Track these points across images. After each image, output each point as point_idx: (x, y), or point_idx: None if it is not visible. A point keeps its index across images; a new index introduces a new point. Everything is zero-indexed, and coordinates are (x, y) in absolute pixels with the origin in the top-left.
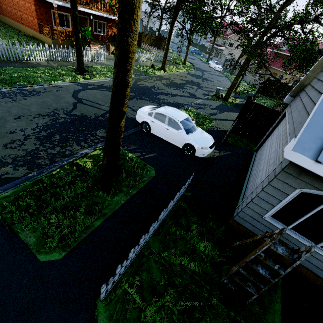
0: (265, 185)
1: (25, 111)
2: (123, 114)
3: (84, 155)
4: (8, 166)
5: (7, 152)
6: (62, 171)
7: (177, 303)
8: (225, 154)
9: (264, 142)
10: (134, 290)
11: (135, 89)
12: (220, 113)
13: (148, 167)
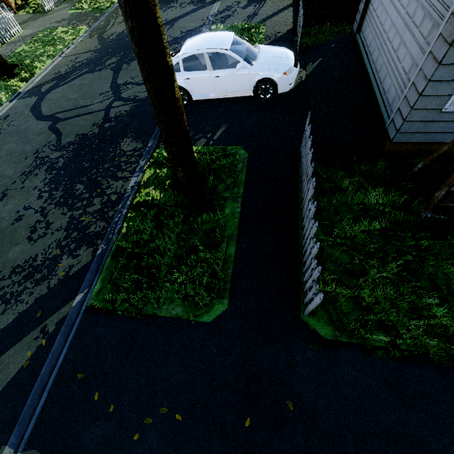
0: (444, 54)
1: (2, 182)
2: (172, 72)
3: (137, 187)
4: (62, 259)
5: (42, 245)
6: (132, 223)
7: (386, 269)
8: (315, 66)
9: (366, 5)
10: (334, 285)
11: (109, 48)
12: (261, 6)
13: (230, 150)
